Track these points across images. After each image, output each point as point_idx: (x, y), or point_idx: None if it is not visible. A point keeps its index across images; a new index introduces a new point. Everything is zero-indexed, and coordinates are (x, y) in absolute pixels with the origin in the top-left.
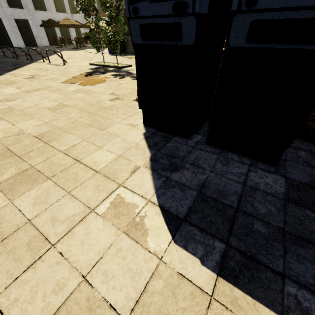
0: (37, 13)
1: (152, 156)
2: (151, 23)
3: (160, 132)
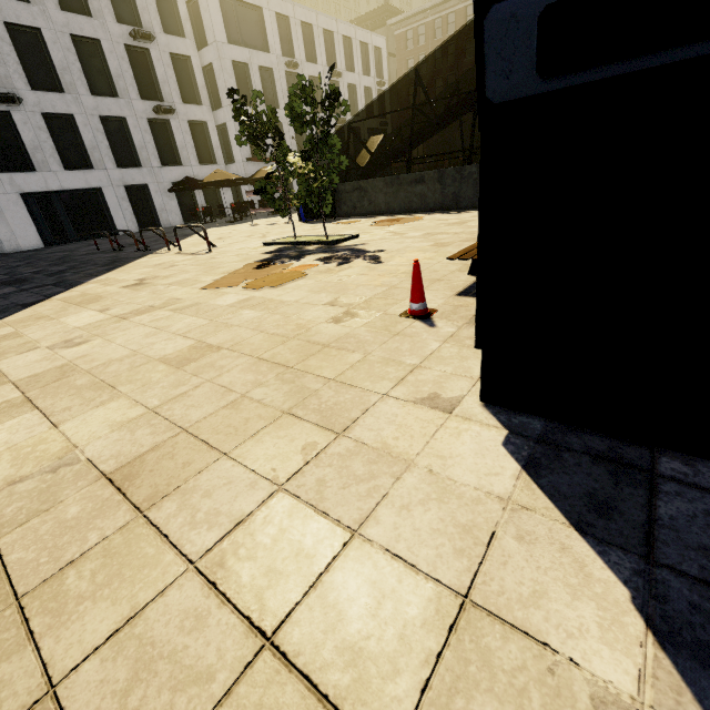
0: (165, 170)
1: (645, 604)
2: None
3: (571, 432)
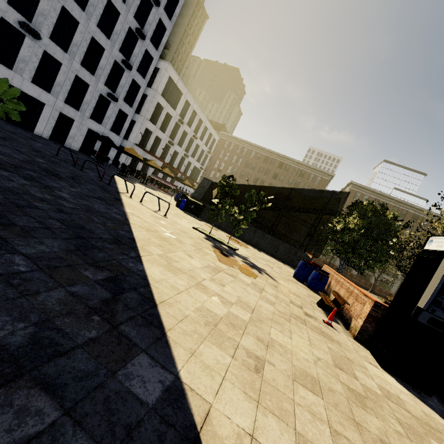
0: (90, 121)
1: (441, 417)
2: (441, 321)
3: (404, 382)
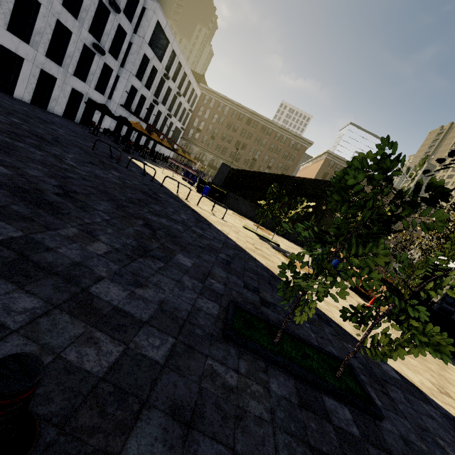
0: (73, 78)
1: None
2: (444, 308)
3: None
